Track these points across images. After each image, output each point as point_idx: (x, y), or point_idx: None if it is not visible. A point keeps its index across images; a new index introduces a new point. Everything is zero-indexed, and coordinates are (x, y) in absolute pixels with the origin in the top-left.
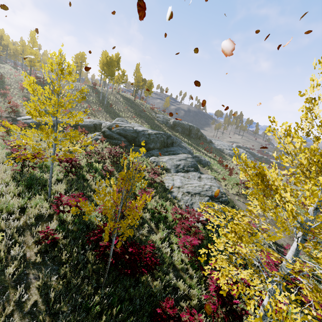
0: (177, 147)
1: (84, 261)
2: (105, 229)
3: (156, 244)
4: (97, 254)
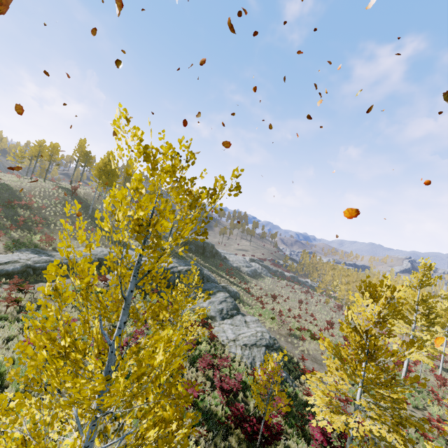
0: (210, 283)
1: (230, 447)
2: (267, 411)
3: (256, 413)
4: (246, 435)
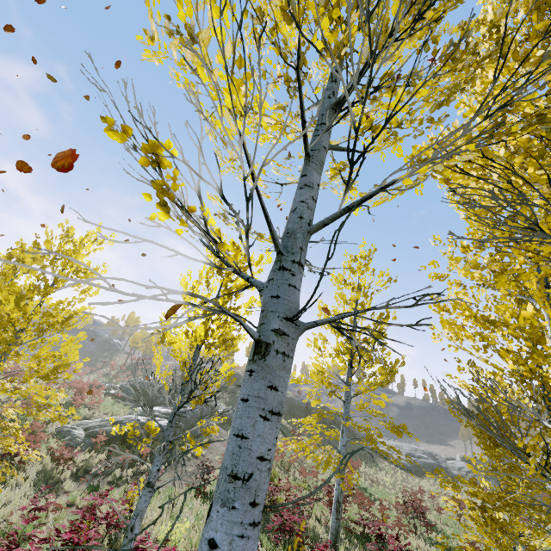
0: None
1: None
2: None
3: None
4: None
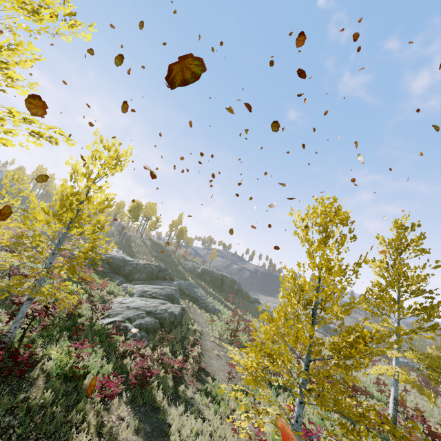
0: (168, 281)
1: None
2: None
3: None
4: None
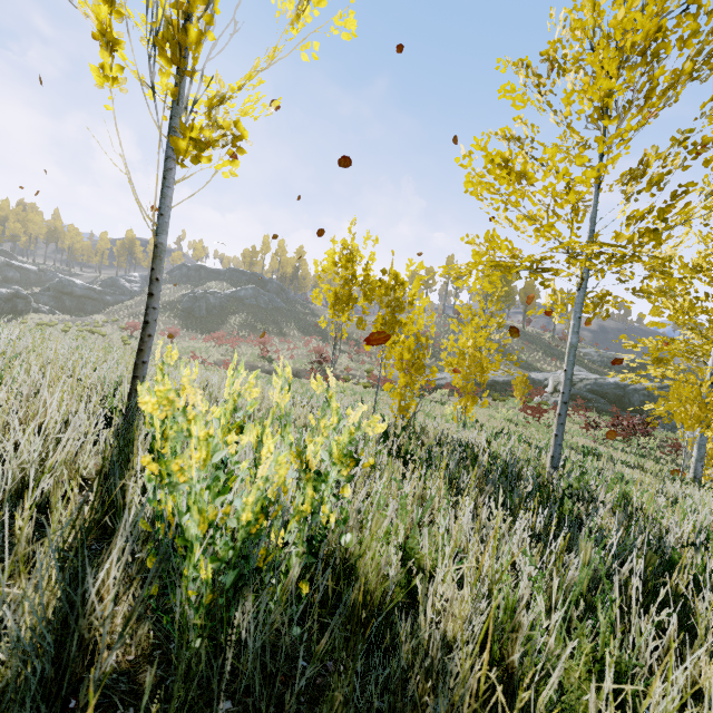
0: None
1: None
2: None
3: None
4: None
